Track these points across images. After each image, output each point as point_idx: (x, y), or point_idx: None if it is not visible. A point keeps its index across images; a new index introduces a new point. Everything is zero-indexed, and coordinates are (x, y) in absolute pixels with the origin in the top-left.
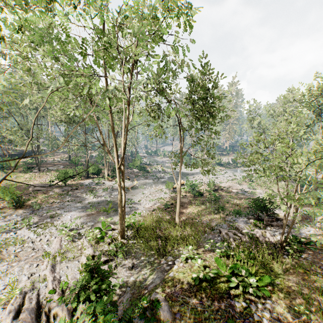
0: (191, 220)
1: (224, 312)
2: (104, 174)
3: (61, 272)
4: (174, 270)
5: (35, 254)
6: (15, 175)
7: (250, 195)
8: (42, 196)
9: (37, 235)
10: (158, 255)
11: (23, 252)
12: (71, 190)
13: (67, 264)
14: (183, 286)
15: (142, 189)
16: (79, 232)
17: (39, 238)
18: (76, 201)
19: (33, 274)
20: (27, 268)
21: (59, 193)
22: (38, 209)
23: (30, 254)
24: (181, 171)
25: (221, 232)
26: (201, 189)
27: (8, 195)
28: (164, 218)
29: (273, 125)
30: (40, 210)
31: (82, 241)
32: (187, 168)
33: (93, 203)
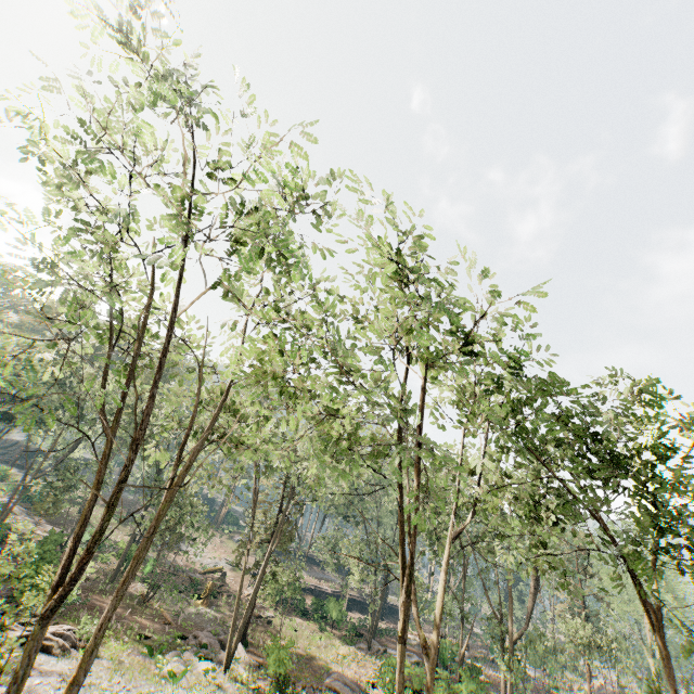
0: None
1: None
2: None
3: None
4: None
5: None
6: (328, 640)
7: None
8: None
9: None
10: None
11: None
12: None
13: None
14: None
15: None
16: None
17: None
18: None
19: None
20: None
21: None
22: None
23: None
24: None
25: None
26: None
27: (275, 661)
28: None
29: None
30: None
31: None
32: None
33: None
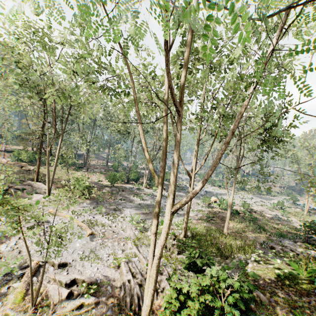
0: (237, 234)
1: (315, 304)
2: (139, 182)
3: (145, 253)
4: (250, 267)
5: (117, 236)
6: (70, 172)
7: (286, 222)
8: (98, 192)
9: (111, 222)
10: (222, 256)
11: (107, 233)
12: (119, 191)
13: (146, 248)
14: (267, 279)
15: (179, 199)
16: (143, 226)
17: (115, 225)
18: (127, 201)
19: (123, 250)
20: (116, 245)
21: (111, 191)
22: (100, 202)
23: (113, 235)
24: (208, 190)
25: (275, 248)
26: (234, 208)
27: (81, 186)
28: (212, 227)
29: (309, 157)
30: (102, 203)
31: (150, 233)
32: (214, 188)
33: (144, 204)
